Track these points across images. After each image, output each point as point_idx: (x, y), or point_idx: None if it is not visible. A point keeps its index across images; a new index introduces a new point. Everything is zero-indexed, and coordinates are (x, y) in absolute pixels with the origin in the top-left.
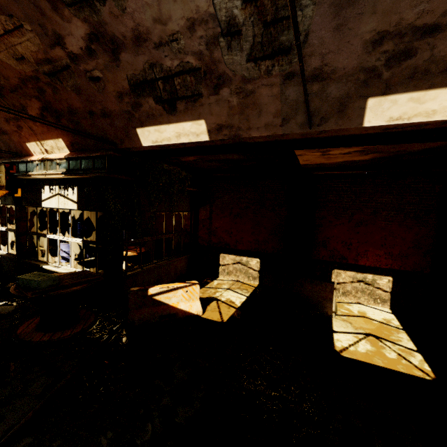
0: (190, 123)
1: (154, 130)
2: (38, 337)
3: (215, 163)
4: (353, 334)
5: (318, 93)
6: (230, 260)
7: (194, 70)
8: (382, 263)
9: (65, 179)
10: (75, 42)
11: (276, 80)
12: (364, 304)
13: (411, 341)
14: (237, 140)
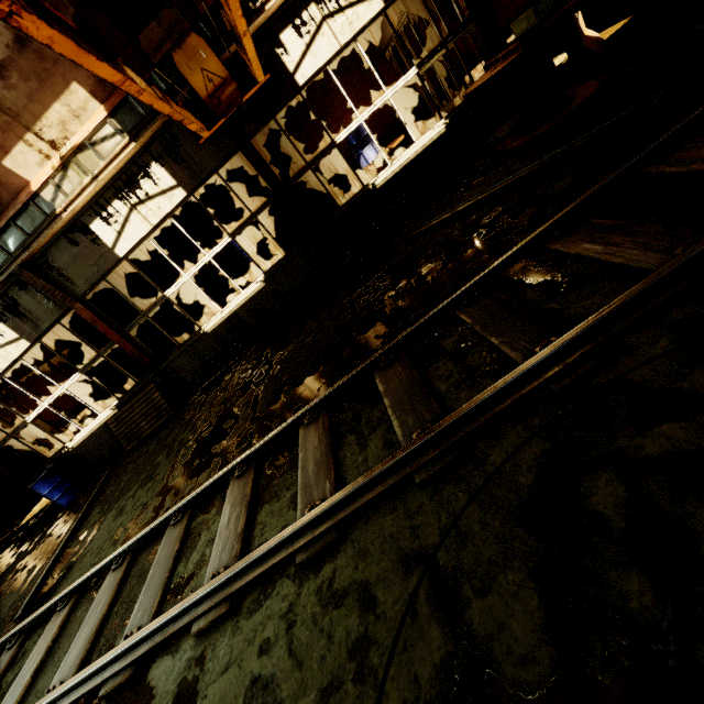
0: None
1: None
2: (584, 97)
3: None
4: None
5: None
6: (482, 73)
7: None
8: None
9: None
10: None
11: None
12: None
13: None
14: None
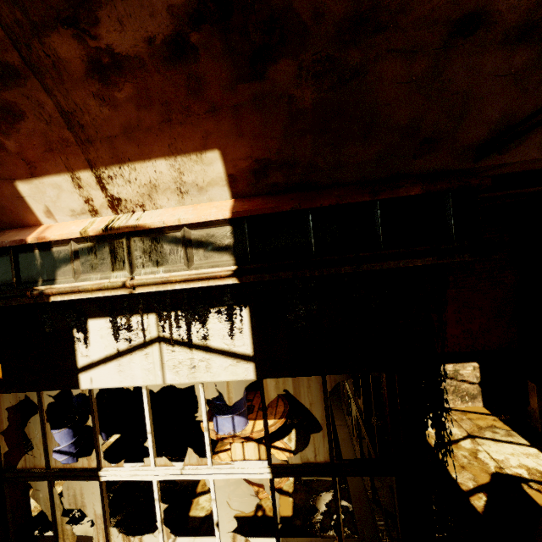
0: None
1: None
2: None
3: None
4: None
5: None
6: None
7: None
8: None
9: (199, 288)
10: None
11: None
12: None
13: None
14: None
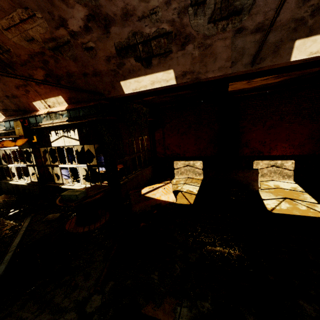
0: (162, 73)
1: (133, 81)
2: (81, 230)
3: (167, 98)
4: (275, 199)
5: (259, 40)
6: (181, 164)
7: (167, 34)
8: (287, 152)
9: (67, 124)
10: (76, 23)
11: (228, 35)
12: (276, 180)
13: (313, 198)
14: (196, 81)
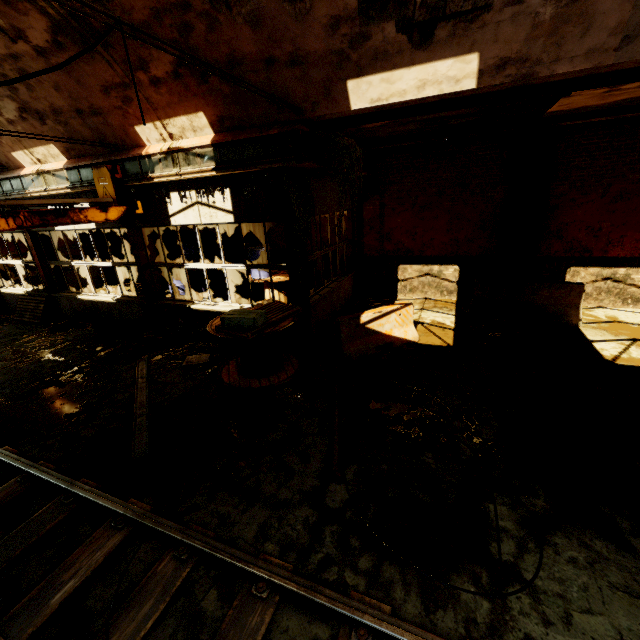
0: (450, 61)
1: (379, 80)
2: (255, 384)
3: (409, 125)
4: (615, 341)
5: None
6: (414, 272)
7: None
8: None
9: (208, 178)
10: None
11: None
12: (608, 307)
13: None
14: (521, 82)
